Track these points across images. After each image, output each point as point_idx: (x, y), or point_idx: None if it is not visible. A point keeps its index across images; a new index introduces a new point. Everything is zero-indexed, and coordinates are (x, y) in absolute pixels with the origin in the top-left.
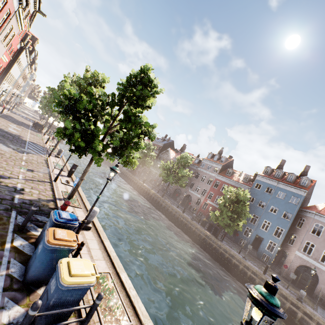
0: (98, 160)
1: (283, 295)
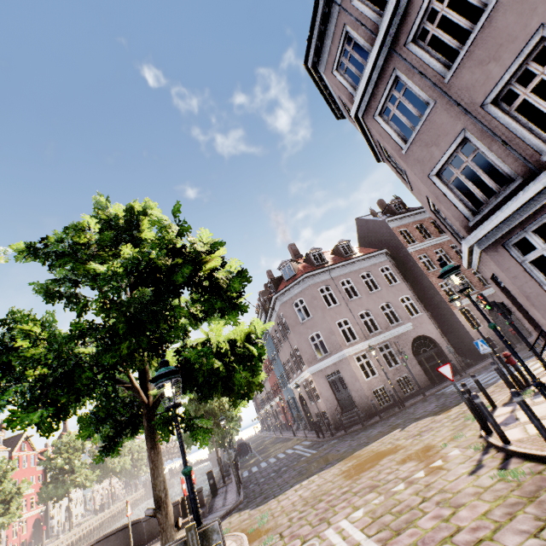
0: None
1: None
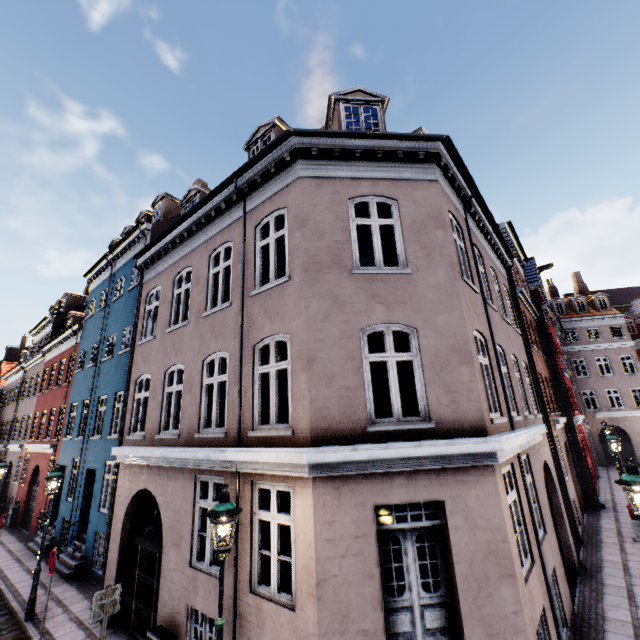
0: None
1: None
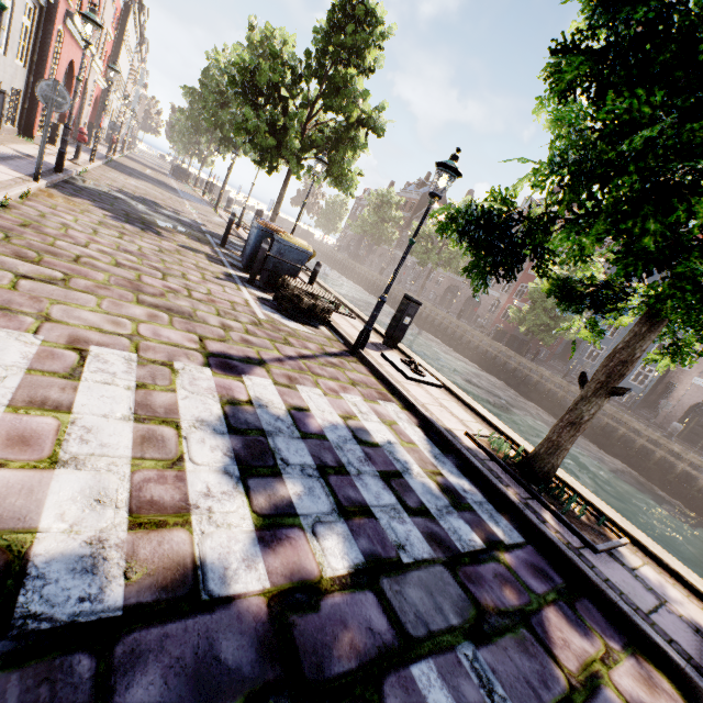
0: (297, 167)
1: (635, 431)
